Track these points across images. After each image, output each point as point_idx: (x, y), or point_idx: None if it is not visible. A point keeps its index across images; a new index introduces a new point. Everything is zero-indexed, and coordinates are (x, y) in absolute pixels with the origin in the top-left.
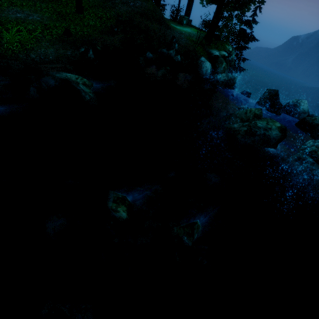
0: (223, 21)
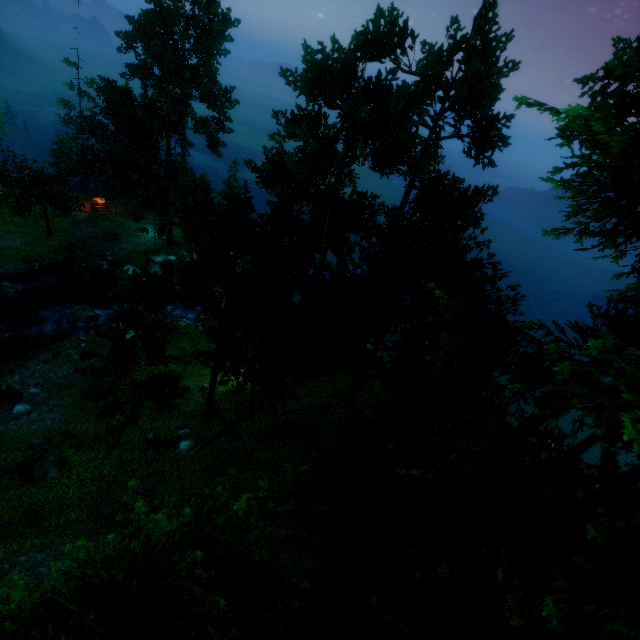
0: None
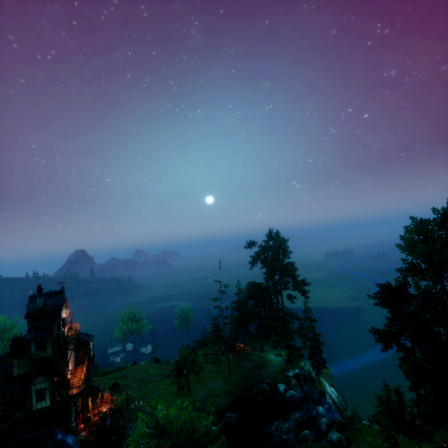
0: (304, 336)
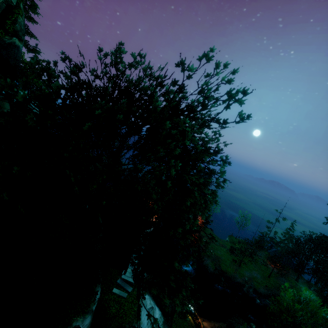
0: None
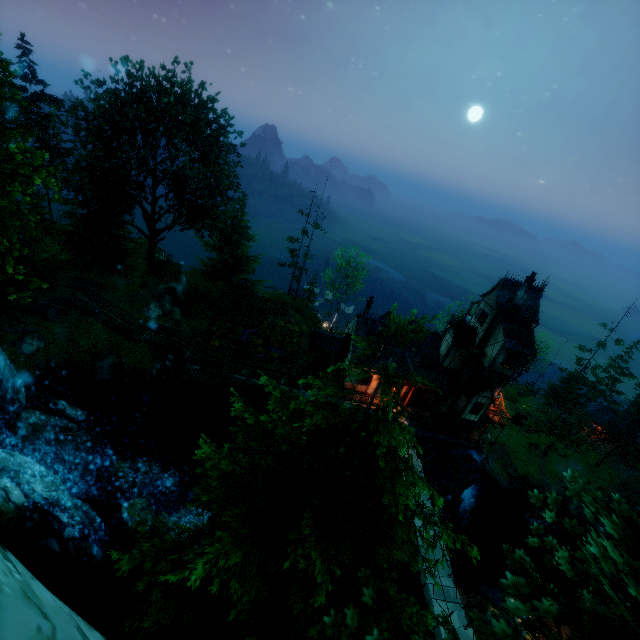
0: None
